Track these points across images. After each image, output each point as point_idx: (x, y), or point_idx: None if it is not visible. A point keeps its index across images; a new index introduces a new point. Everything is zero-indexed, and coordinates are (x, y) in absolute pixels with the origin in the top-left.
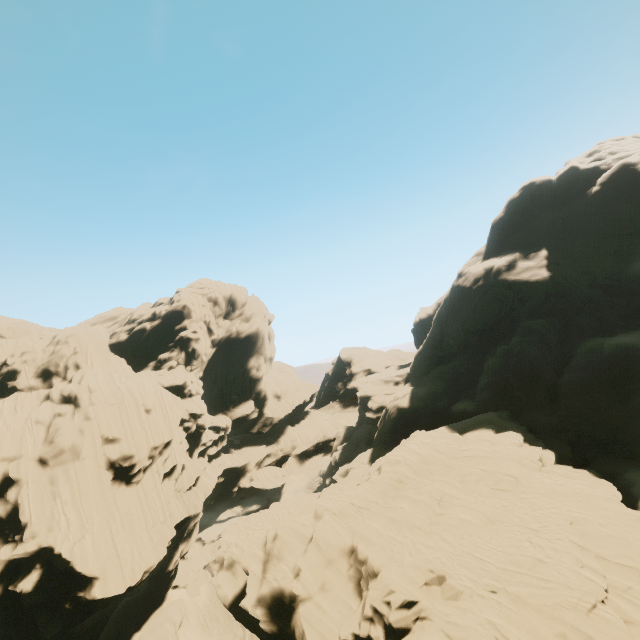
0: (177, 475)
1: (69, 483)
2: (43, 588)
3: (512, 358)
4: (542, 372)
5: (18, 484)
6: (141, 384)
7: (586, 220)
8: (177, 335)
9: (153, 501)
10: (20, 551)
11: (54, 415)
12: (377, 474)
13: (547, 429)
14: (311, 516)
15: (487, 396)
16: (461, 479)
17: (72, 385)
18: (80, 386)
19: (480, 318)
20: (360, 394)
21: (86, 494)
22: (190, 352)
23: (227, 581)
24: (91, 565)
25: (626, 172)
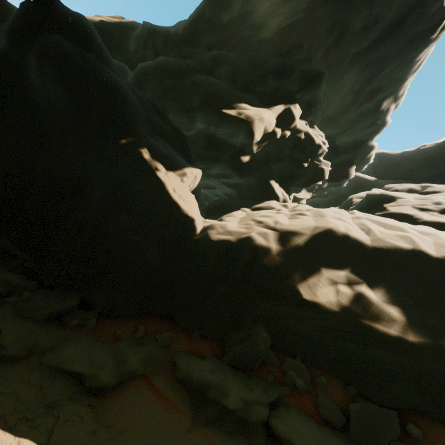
0: None
1: None
2: None
3: None
4: None
5: None
6: None
7: None
8: None
9: None
10: None
11: None
12: None
13: None
14: None
15: None
16: None
17: None
18: None
19: None
20: None
21: None
22: None
23: None
24: None
25: None
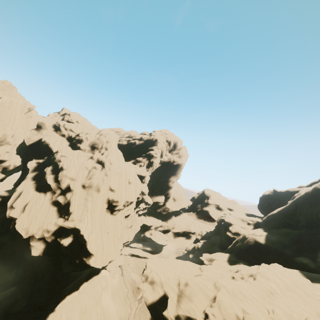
0: (129, 218)
1: (92, 202)
2: (71, 247)
3: None
4: None
5: (72, 192)
6: (129, 168)
7: None
8: (148, 151)
9: (118, 227)
10: (66, 224)
11: (93, 167)
12: (252, 279)
13: None
14: (211, 284)
15: None
16: (317, 315)
17: (103, 156)
18: (106, 158)
19: None
20: (226, 220)
21: (96, 210)
22: (150, 162)
23: (149, 290)
24: (92, 247)
25: None
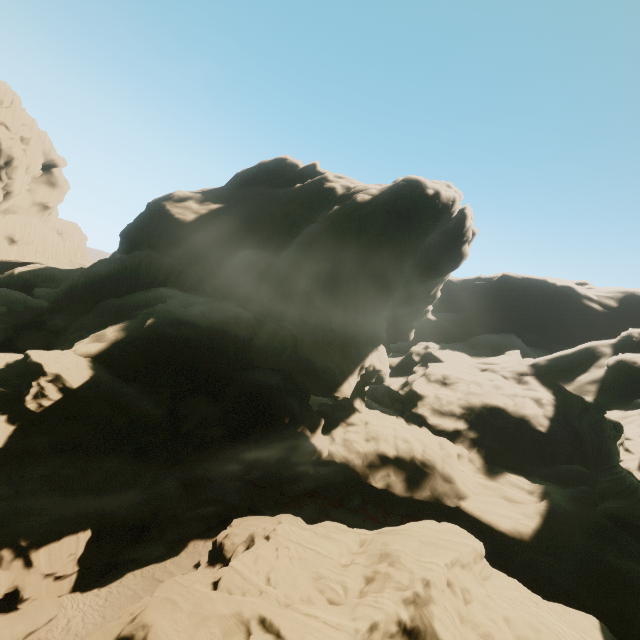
0: None
1: None
2: None
3: (99, 267)
4: (105, 289)
5: None
6: None
7: (275, 206)
8: None
9: None
10: None
11: None
12: None
13: (51, 329)
14: None
15: (59, 289)
16: None
17: None
18: None
19: (127, 229)
20: (40, 261)
21: None
22: None
23: None
24: None
25: (319, 183)
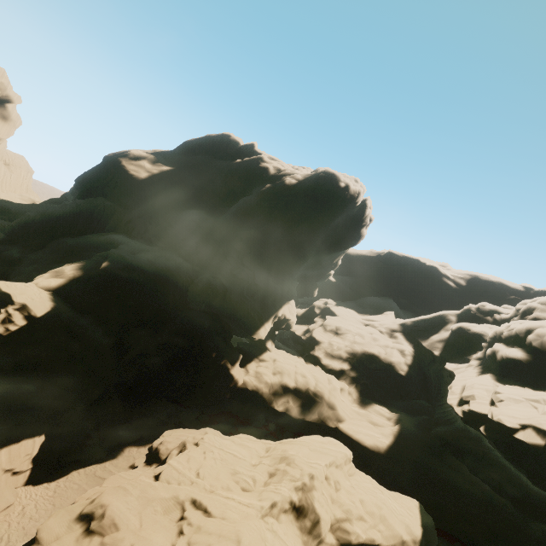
0: None
1: None
2: None
3: (56, 208)
4: (60, 228)
5: None
6: None
7: (217, 175)
8: None
9: None
10: None
11: None
12: None
13: (5, 259)
14: None
15: (14, 223)
16: None
17: None
18: None
19: (84, 176)
20: None
21: None
22: None
23: None
24: None
25: (256, 162)
